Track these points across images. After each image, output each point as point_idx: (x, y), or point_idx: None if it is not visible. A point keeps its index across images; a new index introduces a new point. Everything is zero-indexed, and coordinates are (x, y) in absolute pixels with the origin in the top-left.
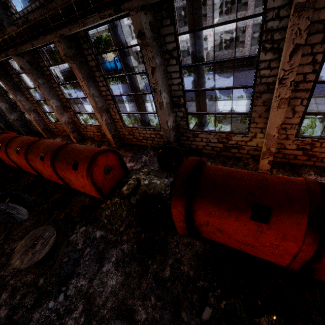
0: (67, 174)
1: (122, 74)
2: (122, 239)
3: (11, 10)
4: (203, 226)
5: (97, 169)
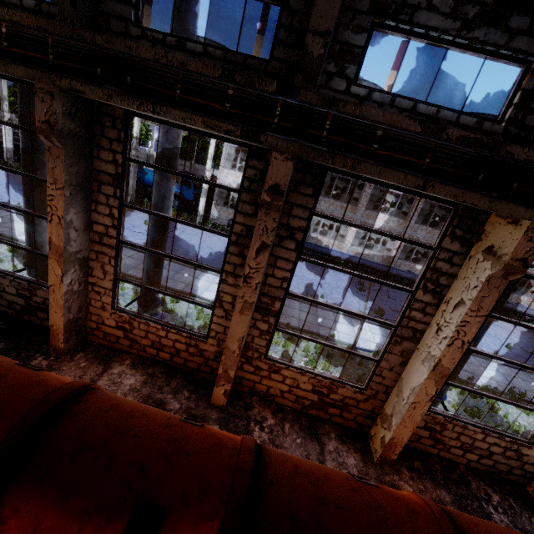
0: None
1: None
2: None
3: (349, 69)
4: None
5: None
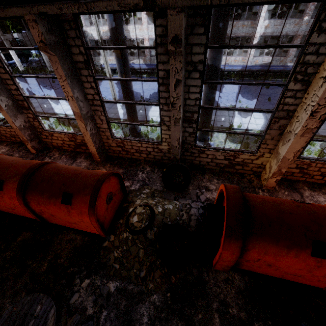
0: (50, 209)
1: (123, 78)
2: (148, 289)
3: None
4: (250, 261)
5: (100, 201)
